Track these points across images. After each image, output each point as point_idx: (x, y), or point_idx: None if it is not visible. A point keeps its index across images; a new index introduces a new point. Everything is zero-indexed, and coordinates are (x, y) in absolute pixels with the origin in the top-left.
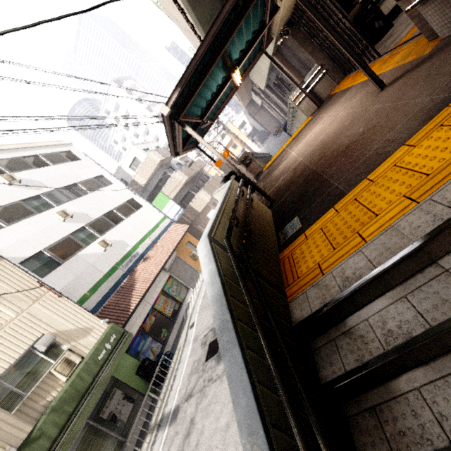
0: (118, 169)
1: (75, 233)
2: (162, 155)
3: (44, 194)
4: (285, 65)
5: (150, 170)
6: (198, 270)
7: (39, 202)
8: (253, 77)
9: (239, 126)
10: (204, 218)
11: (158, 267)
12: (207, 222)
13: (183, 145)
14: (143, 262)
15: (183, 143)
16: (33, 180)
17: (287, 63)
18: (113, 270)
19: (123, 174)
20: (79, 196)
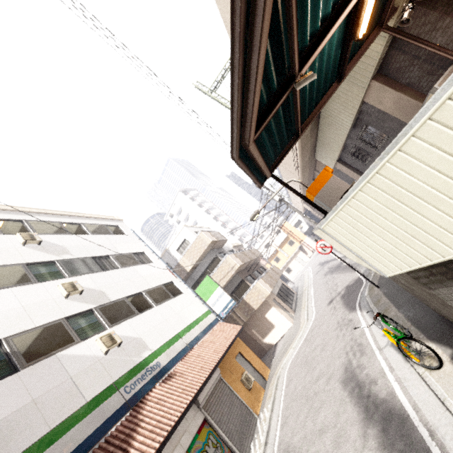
0: (165, 252)
1: (73, 317)
2: (214, 237)
3: (60, 261)
4: (391, 86)
5: (199, 252)
6: (254, 412)
7: (48, 269)
8: (321, 152)
9: (295, 225)
10: (260, 319)
11: (185, 398)
12: (265, 325)
13: (257, 127)
14: (163, 383)
15: (257, 123)
16: (58, 244)
17: (394, 83)
18: (106, 394)
19: (169, 258)
20: (106, 270)
